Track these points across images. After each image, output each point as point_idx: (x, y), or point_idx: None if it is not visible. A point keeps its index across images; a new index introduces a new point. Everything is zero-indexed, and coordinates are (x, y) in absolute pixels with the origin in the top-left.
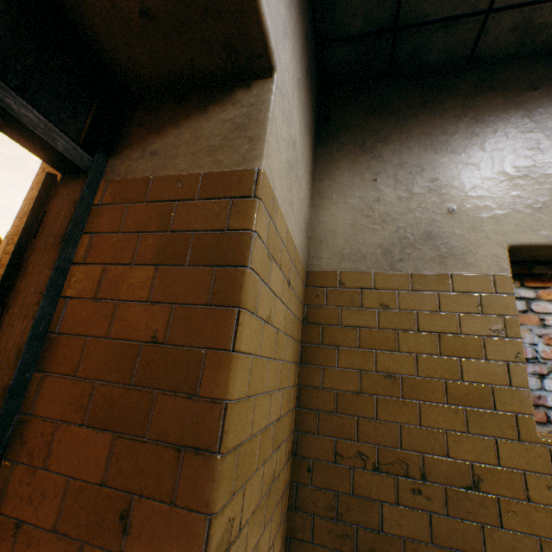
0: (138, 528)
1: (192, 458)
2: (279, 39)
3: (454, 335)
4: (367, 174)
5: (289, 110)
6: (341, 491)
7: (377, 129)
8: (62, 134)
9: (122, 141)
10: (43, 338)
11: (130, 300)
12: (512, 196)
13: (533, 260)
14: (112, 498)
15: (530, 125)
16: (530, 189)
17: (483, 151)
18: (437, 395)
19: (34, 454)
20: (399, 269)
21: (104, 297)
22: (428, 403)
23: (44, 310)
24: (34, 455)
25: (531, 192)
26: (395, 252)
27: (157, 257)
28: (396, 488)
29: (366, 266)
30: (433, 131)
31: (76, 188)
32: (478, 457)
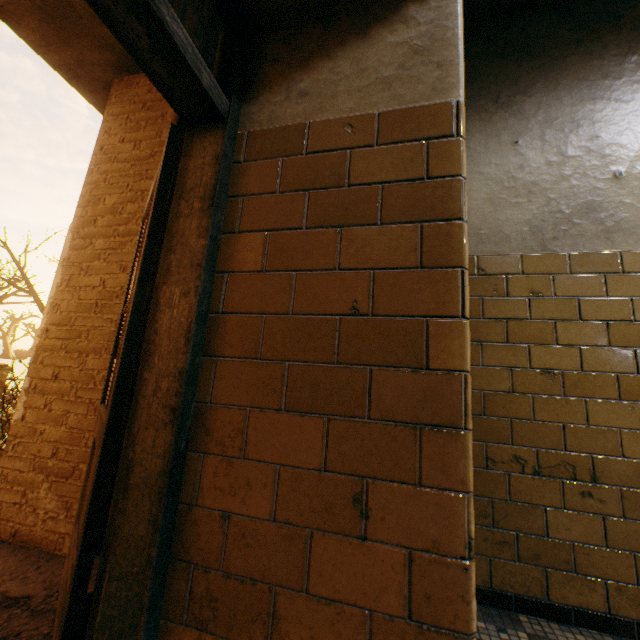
0: (378, 511)
1: (433, 435)
2: None
3: (627, 322)
4: (505, 136)
5: None
6: (495, 497)
7: (515, 78)
8: (205, 66)
9: (255, 82)
10: (205, 319)
11: (311, 269)
12: None
13: None
14: (338, 482)
15: None
16: None
17: None
18: (607, 391)
19: (225, 444)
20: (553, 249)
21: (275, 269)
22: (596, 400)
23: (204, 287)
24: (226, 445)
25: None
26: (547, 229)
27: (336, 217)
28: (561, 492)
29: (511, 247)
30: (590, 76)
31: (214, 141)
32: None
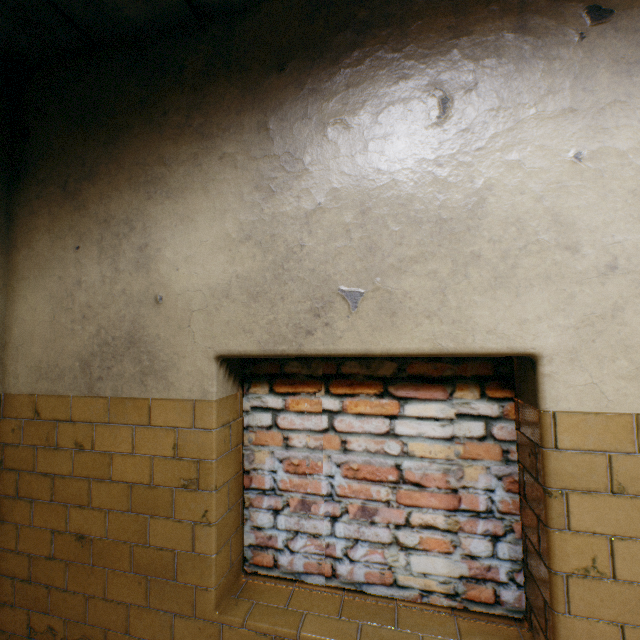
0: None
1: None
2: None
3: (147, 485)
4: (69, 238)
5: None
6: None
7: (83, 155)
8: None
9: None
10: None
11: None
12: (229, 274)
13: None
14: None
15: (266, 142)
16: (251, 262)
17: (204, 193)
18: (125, 562)
19: None
20: (98, 392)
21: None
22: (115, 571)
23: None
24: None
25: (251, 268)
26: (94, 366)
27: None
28: None
29: (64, 387)
30: (149, 157)
31: None
32: (156, 635)
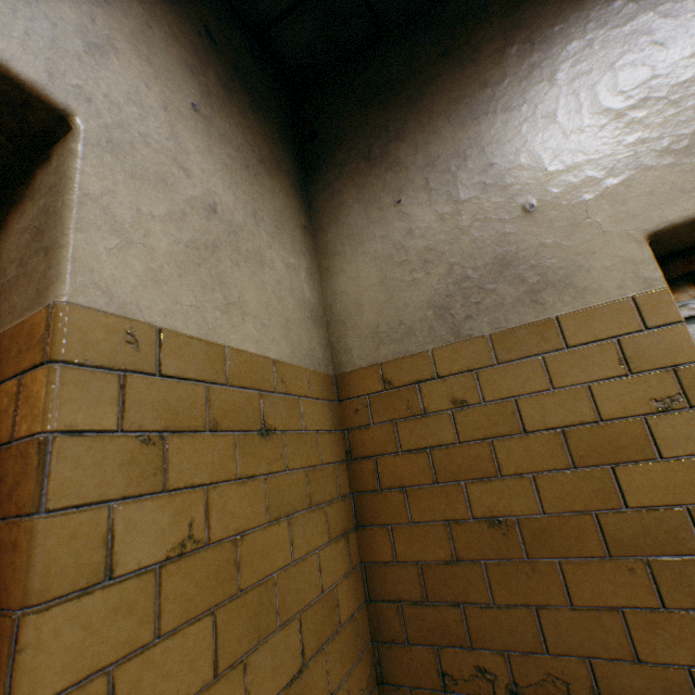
0: None
1: None
2: (69, 59)
3: (590, 424)
4: (385, 197)
5: (165, 164)
6: None
7: (383, 123)
8: None
9: None
10: None
11: None
12: (629, 144)
13: None
14: None
15: (627, 10)
16: (660, 119)
17: (556, 88)
18: (588, 543)
19: None
20: (469, 334)
21: None
22: (574, 561)
23: None
24: None
25: (663, 125)
26: (455, 307)
27: None
28: None
29: (417, 343)
30: (466, 90)
31: None
32: None
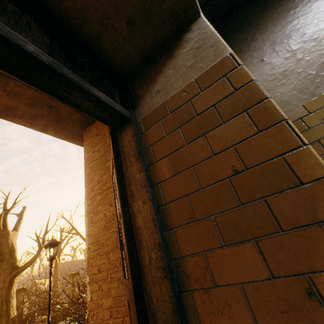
0: None
1: None
2: None
3: None
4: (255, 61)
5: None
6: None
7: (243, 38)
8: (115, 103)
9: (136, 99)
10: (159, 211)
11: (199, 162)
12: None
13: None
14: (287, 284)
15: None
16: None
17: None
18: None
19: (200, 281)
20: (319, 93)
21: (181, 170)
22: None
23: (151, 195)
24: (201, 281)
25: None
26: (308, 86)
27: (199, 132)
28: None
29: (293, 104)
30: (280, 15)
31: (129, 129)
32: None
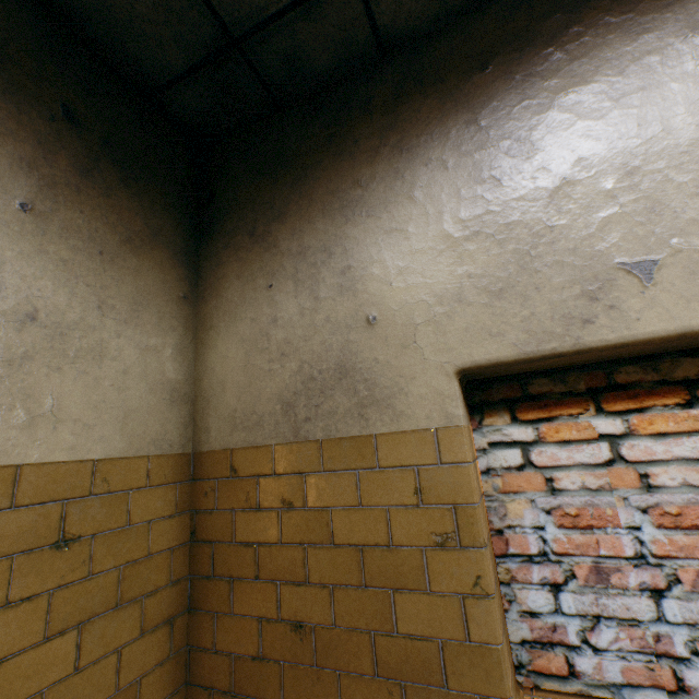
0: None
1: None
2: None
3: (384, 547)
4: (261, 279)
5: None
6: None
7: (270, 200)
8: None
9: None
10: None
11: None
12: (458, 275)
13: (528, 371)
14: None
15: (479, 136)
16: (485, 257)
17: (412, 202)
18: (363, 660)
19: None
20: (305, 436)
21: None
22: (351, 675)
23: None
24: None
25: (487, 263)
26: (299, 406)
27: None
28: None
29: (264, 435)
30: (342, 184)
31: None
32: None
